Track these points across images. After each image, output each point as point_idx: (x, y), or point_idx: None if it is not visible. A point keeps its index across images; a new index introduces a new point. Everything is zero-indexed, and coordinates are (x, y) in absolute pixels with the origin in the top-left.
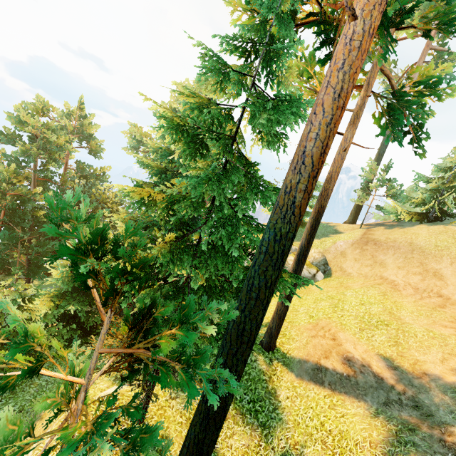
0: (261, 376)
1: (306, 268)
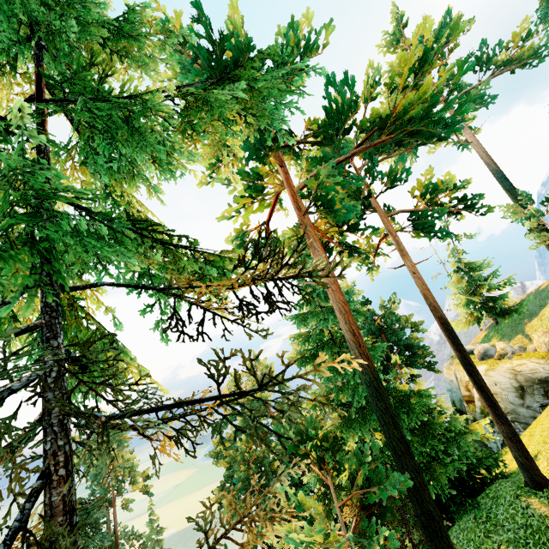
0: (547, 522)
1: (545, 362)
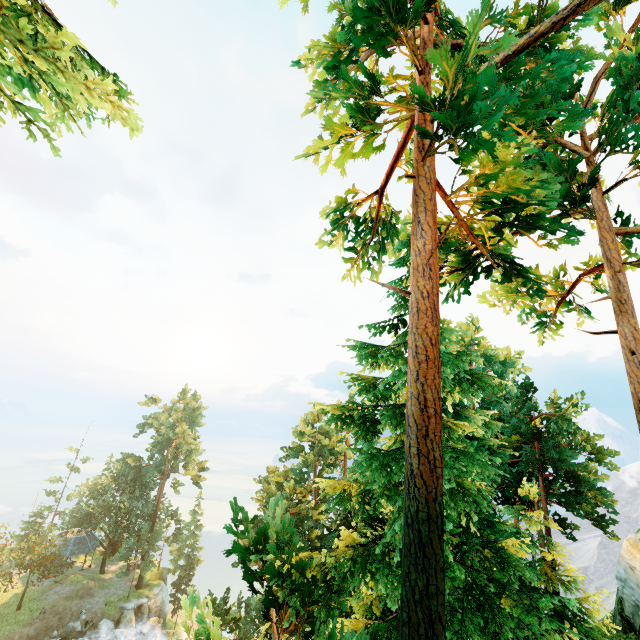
0: None
1: None
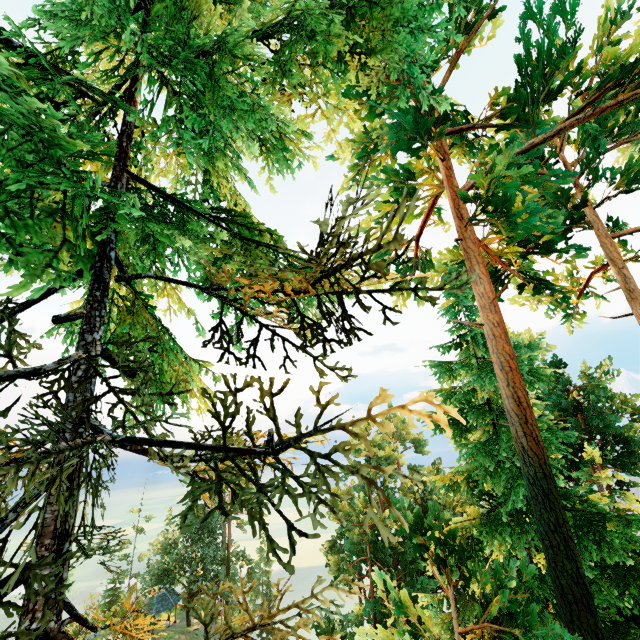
0: None
1: None
